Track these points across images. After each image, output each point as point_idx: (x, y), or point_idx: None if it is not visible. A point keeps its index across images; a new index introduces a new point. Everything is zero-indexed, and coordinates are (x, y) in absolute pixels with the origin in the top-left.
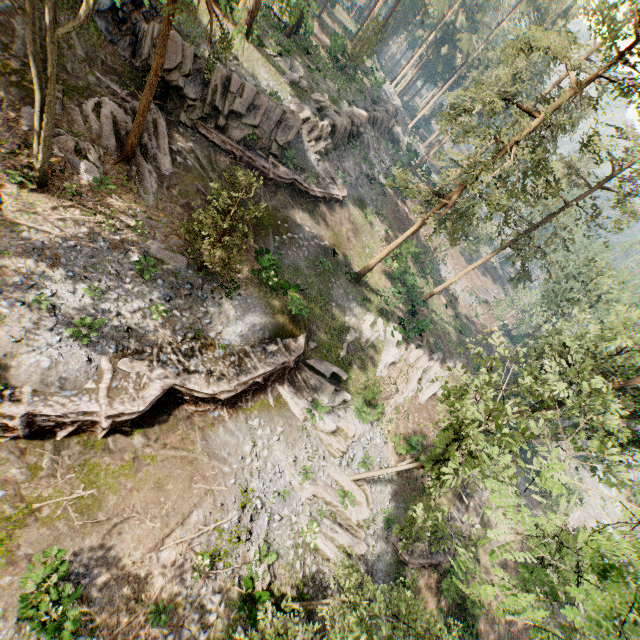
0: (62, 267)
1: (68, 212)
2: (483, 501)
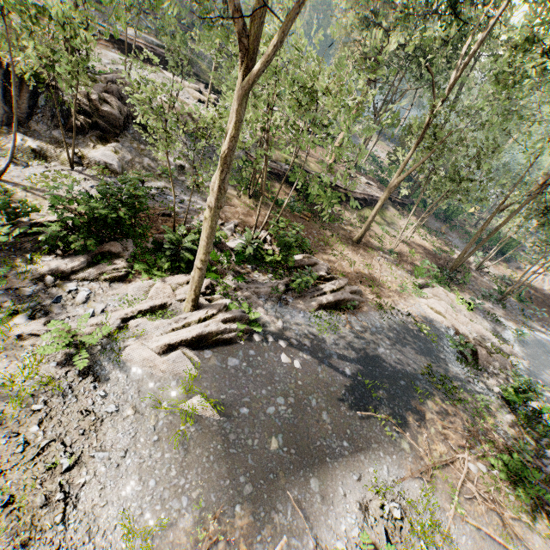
0: None
1: None
2: (369, 193)
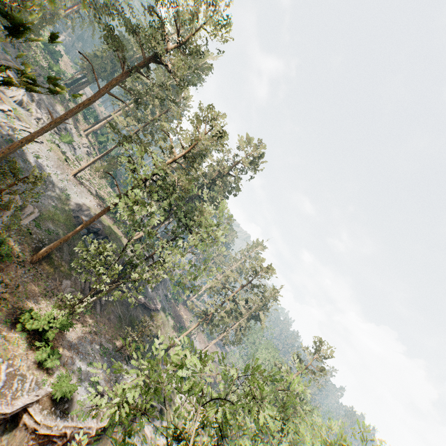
0: (81, 353)
1: (77, 326)
2: None
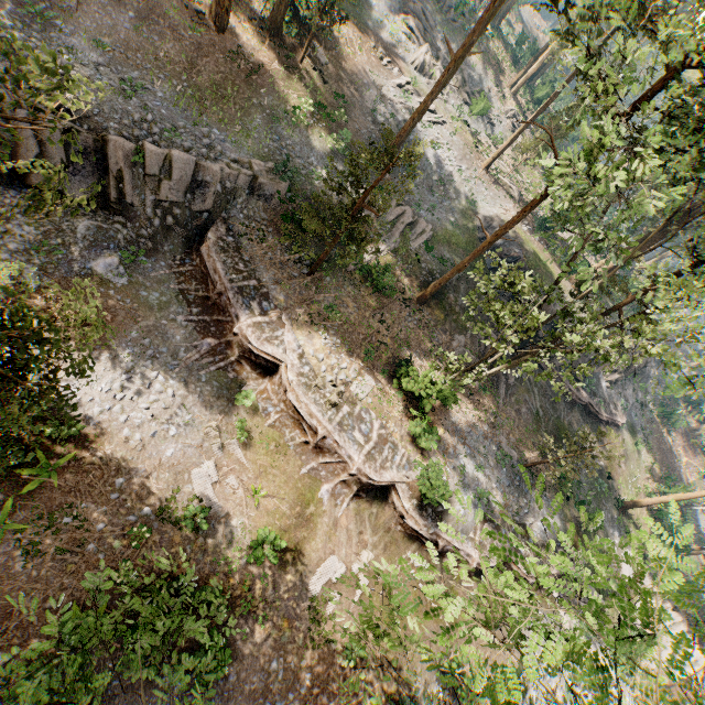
0: (467, 446)
1: (467, 406)
2: None
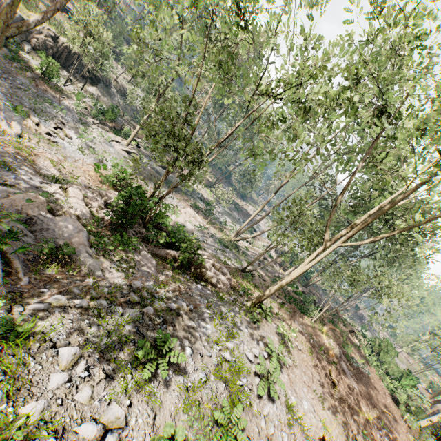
0: None
1: None
2: None
